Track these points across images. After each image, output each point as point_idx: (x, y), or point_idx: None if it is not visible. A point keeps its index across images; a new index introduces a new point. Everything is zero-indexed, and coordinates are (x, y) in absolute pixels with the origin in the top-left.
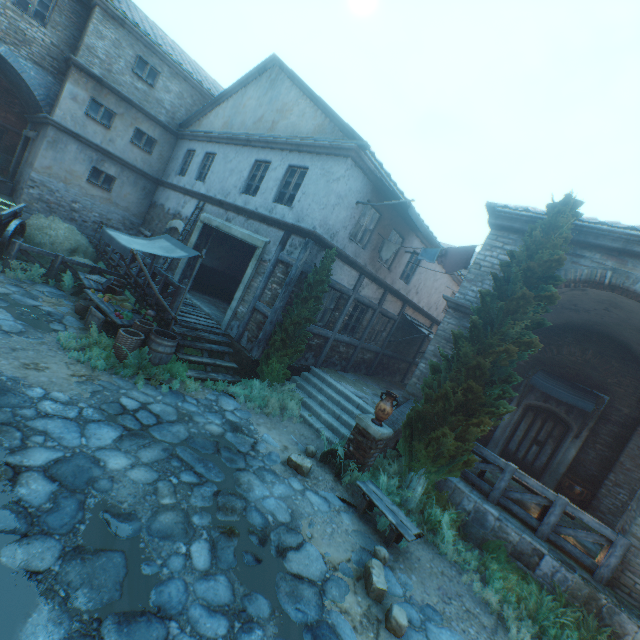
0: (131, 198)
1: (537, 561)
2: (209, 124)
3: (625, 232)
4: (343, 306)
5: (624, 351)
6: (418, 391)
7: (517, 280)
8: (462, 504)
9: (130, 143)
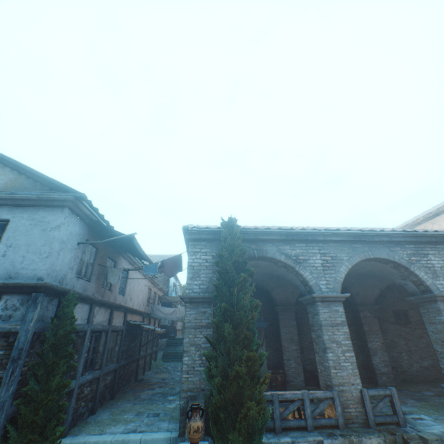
0: None
1: None
2: None
3: (253, 230)
4: (81, 344)
5: (255, 286)
6: (192, 383)
7: (232, 269)
8: None
9: None
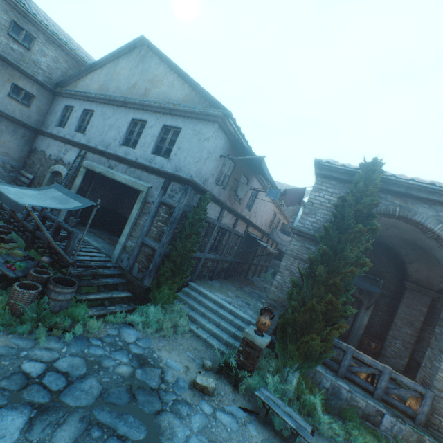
0: (10, 144)
1: (380, 419)
2: (85, 86)
3: (406, 182)
4: (210, 233)
5: (388, 250)
6: (277, 297)
7: (351, 217)
8: (322, 383)
9: (7, 96)
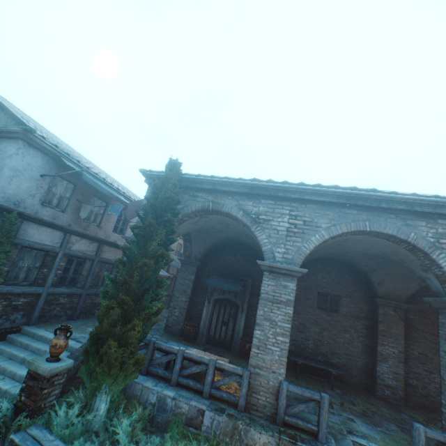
0: None
1: (202, 419)
2: None
3: (211, 179)
4: (53, 262)
5: (253, 250)
6: None
7: (150, 213)
8: (149, 399)
9: None
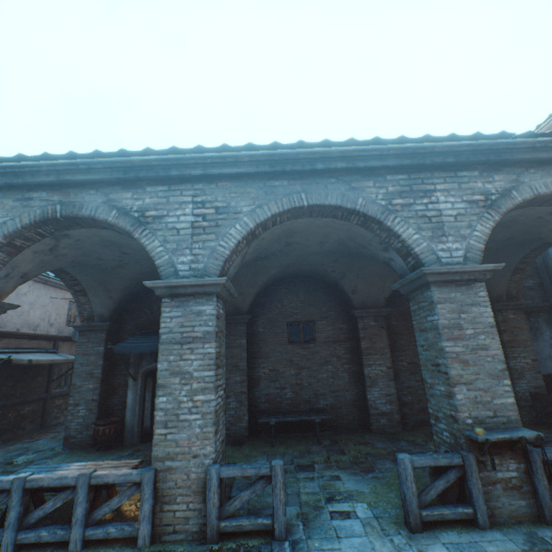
0: None
1: None
2: None
3: (49, 163)
4: None
5: None
6: None
7: None
8: None
9: None
